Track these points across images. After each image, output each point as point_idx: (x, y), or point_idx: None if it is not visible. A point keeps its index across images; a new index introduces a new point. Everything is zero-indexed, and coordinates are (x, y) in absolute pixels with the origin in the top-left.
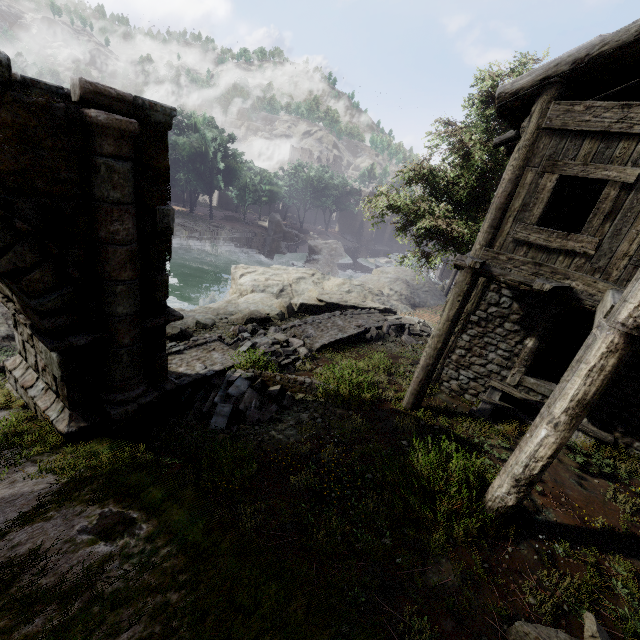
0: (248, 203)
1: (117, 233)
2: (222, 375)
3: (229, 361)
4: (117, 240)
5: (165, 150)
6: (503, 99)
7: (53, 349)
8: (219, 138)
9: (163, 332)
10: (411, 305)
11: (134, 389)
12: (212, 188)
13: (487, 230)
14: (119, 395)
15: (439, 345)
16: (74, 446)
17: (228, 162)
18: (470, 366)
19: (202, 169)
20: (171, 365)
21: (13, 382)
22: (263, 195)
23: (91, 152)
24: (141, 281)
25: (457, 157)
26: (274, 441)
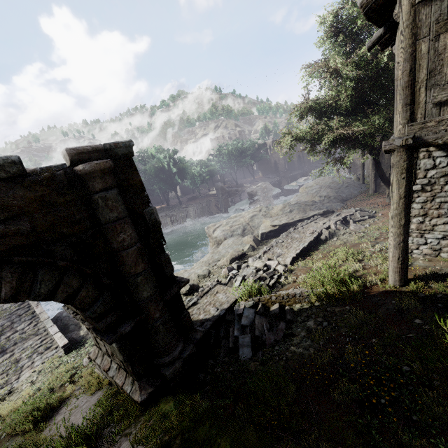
0: (198, 184)
1: (124, 241)
2: (231, 310)
3: (231, 297)
4: (126, 246)
5: (135, 170)
6: (366, 4)
7: (111, 343)
8: (167, 155)
9: (179, 297)
10: (341, 201)
11: (175, 348)
12: (174, 185)
13: (402, 109)
14: (167, 357)
15: (402, 222)
16: (149, 411)
17: (177, 166)
18: (433, 228)
19: (164, 177)
20: (193, 316)
21: (98, 367)
22: (205, 175)
23: (89, 194)
24: (152, 267)
25: (332, 81)
26: (297, 356)
